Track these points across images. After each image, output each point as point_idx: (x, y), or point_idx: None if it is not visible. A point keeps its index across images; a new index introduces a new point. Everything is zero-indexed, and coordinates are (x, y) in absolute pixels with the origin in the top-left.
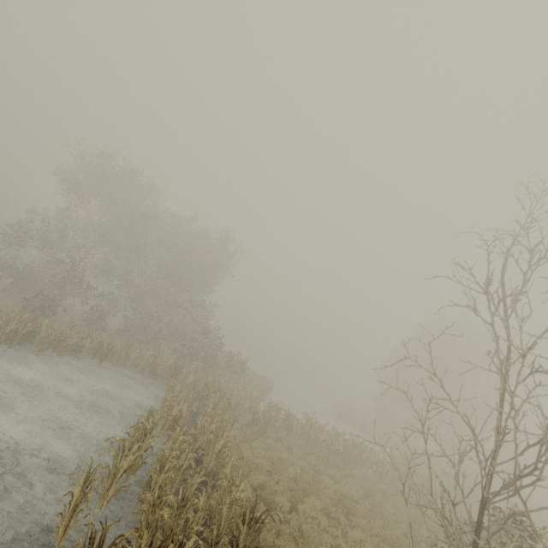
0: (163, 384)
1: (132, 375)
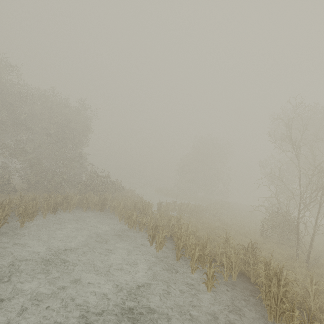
0: (98, 212)
1: (78, 214)
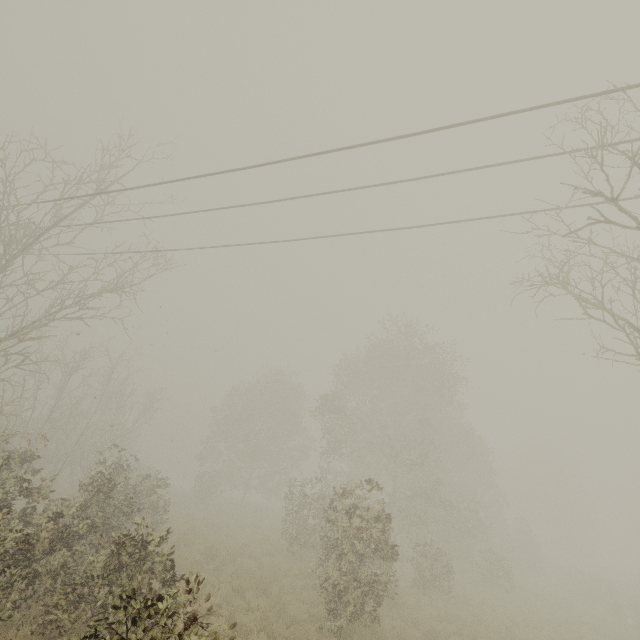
0: None
1: None
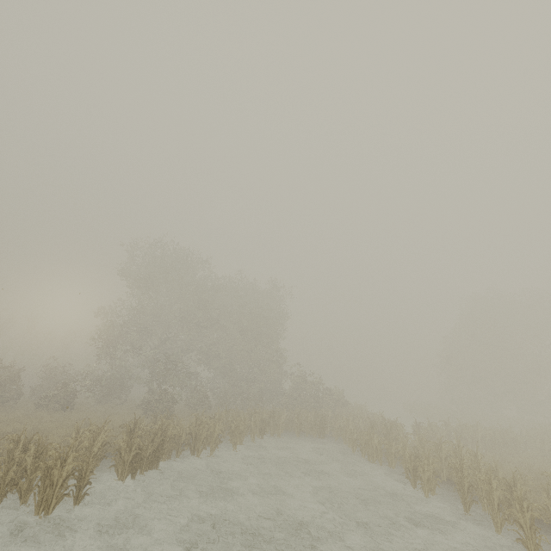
0: (316, 438)
1: (291, 439)
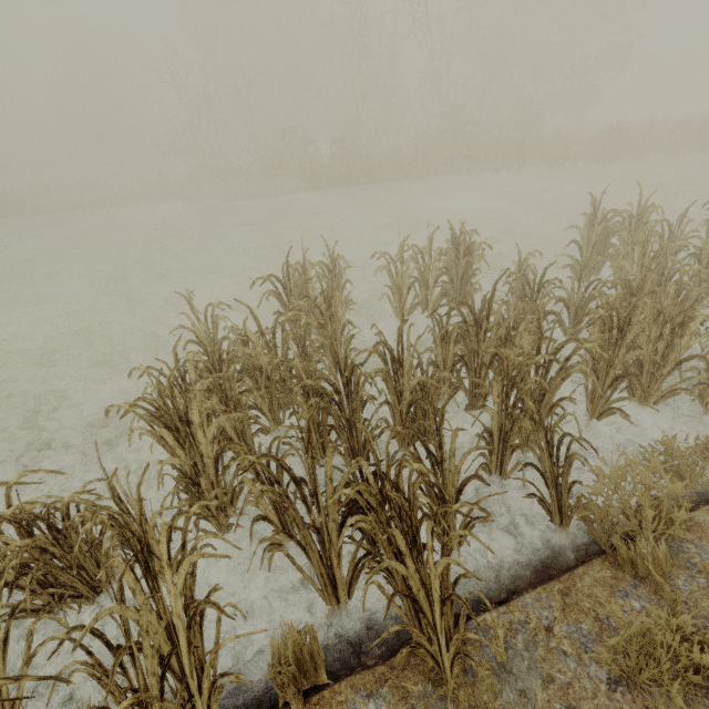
0: None
1: None
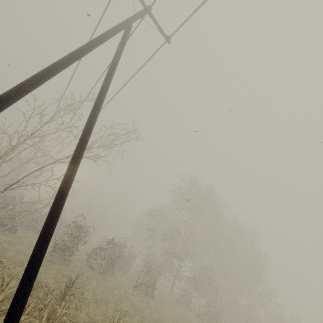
0: None
1: None
